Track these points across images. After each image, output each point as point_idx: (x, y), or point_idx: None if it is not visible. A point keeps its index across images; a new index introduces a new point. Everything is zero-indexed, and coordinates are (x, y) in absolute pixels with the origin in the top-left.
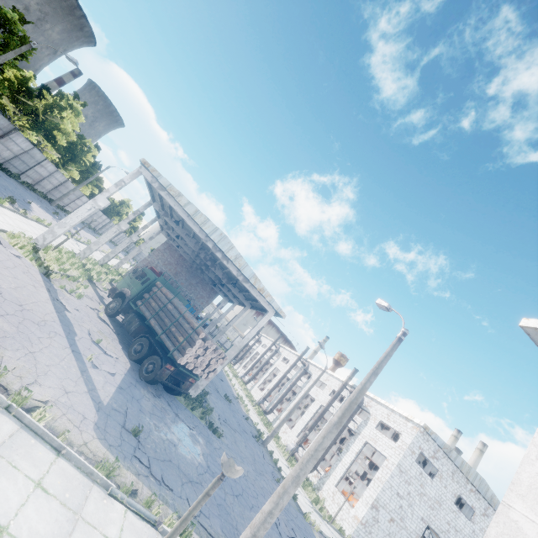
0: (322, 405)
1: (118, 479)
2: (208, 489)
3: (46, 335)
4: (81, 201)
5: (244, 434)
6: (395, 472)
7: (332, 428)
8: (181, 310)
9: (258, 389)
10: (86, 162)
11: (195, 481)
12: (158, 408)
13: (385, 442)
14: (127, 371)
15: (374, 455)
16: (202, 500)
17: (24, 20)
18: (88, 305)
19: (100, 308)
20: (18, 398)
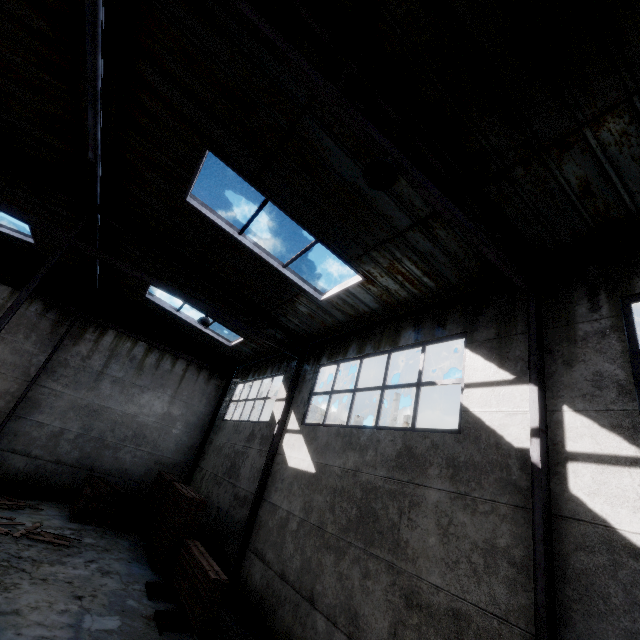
0: None
1: None
2: None
3: None
4: None
5: None
6: None
7: None
8: None
9: None
10: None
11: None
12: None
13: None
14: None
15: None
16: None
17: None
18: None
19: None
20: None
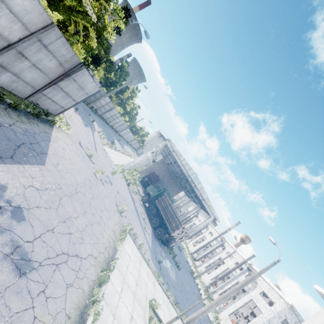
0: (228, 268)
1: (159, 279)
2: (205, 298)
3: (135, 217)
4: (126, 130)
5: (186, 270)
6: (266, 322)
7: (235, 289)
8: (174, 211)
9: (192, 244)
10: (132, 113)
11: (174, 287)
12: (161, 252)
13: (263, 304)
14: (151, 232)
15: (256, 308)
16: (203, 300)
17: (129, 66)
18: (137, 197)
19: (140, 198)
20: (141, 246)
